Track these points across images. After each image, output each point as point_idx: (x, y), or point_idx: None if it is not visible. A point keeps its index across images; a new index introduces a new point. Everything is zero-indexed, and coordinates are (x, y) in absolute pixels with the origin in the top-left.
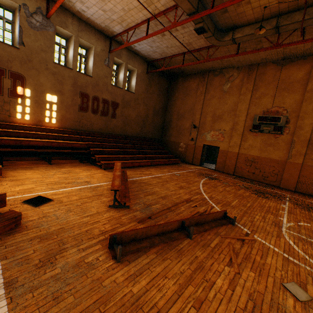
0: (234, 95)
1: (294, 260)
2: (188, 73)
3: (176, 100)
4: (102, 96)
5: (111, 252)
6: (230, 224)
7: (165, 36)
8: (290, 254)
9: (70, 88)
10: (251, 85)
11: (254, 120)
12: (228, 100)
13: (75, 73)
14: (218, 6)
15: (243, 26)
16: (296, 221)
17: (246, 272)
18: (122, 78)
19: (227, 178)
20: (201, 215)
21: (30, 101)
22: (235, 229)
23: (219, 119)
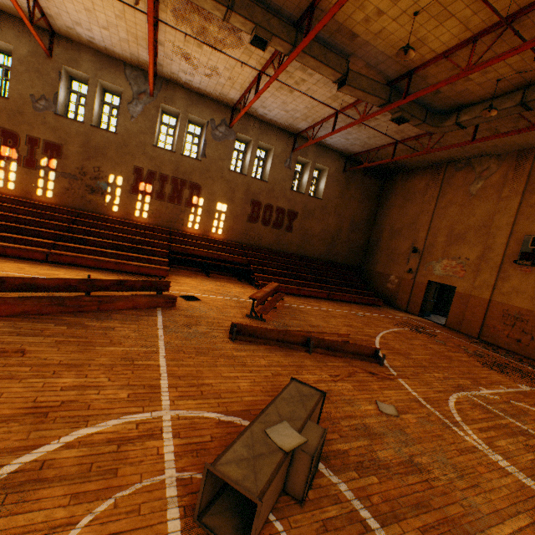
0: (489, 201)
1: (427, 404)
2: (411, 167)
3: (390, 207)
4: (277, 204)
5: (230, 335)
6: (378, 364)
7: (362, 126)
8: (429, 401)
9: (241, 196)
10: (521, 183)
11: (522, 244)
12: (477, 209)
13: (249, 179)
14: (411, 95)
15: (475, 103)
16: (510, 398)
17: (344, 384)
18: (305, 180)
19: (454, 338)
20: (336, 340)
21: (201, 211)
22: (379, 368)
23: (459, 239)
